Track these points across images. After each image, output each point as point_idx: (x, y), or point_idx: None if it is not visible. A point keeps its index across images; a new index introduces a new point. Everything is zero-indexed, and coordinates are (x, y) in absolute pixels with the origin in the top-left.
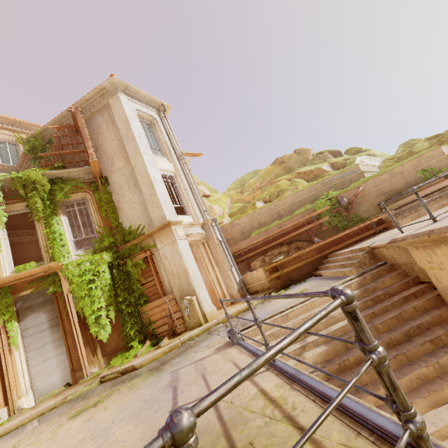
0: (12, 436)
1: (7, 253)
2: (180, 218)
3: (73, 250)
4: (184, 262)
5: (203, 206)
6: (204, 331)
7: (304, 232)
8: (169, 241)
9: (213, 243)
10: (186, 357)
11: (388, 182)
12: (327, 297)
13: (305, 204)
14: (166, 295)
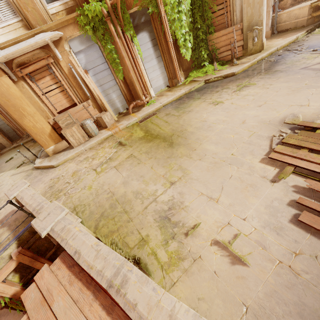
0: (183, 103)
1: None
2: None
3: None
4: None
5: None
6: (268, 55)
7: None
8: None
9: None
10: (293, 64)
11: None
12: None
13: None
14: (231, 26)
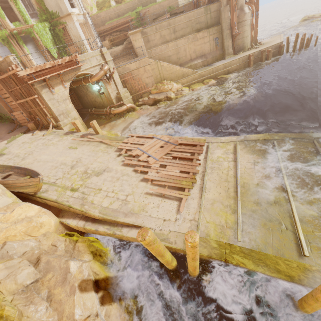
0: None
1: (5, 16)
2: (73, 10)
3: (31, 19)
4: (79, 32)
5: (82, 3)
6: None
7: (126, 27)
8: (72, 22)
9: (89, 26)
10: None
11: (158, 9)
12: (117, 48)
13: (130, 11)
14: (74, 45)
